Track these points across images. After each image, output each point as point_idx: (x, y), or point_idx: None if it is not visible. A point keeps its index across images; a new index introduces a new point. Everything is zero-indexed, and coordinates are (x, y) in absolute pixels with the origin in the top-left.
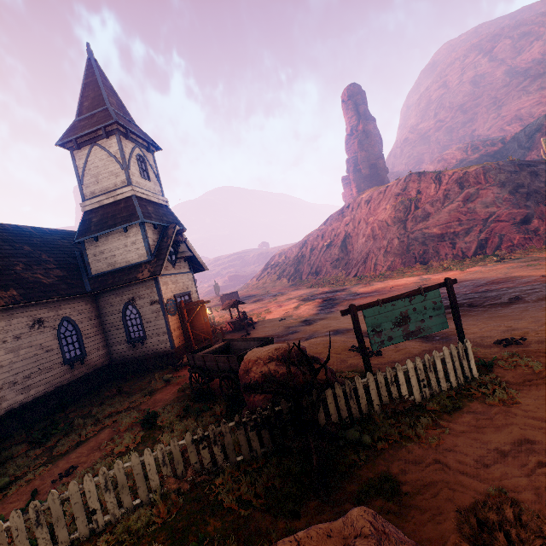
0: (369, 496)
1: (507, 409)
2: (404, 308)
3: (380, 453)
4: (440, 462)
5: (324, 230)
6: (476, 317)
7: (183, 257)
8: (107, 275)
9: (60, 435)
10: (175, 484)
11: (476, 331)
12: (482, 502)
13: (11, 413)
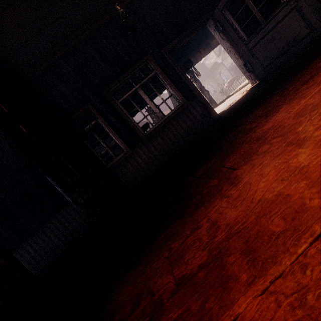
0: None
1: None
2: None
3: None
4: None
5: None
6: None
7: None
8: (211, 68)
9: None
10: None
11: None
12: None
13: None
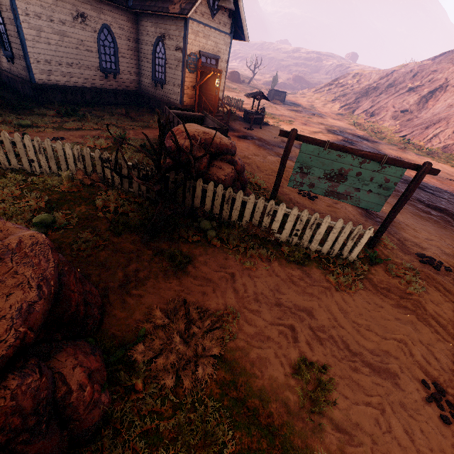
0: (164, 257)
1: (332, 290)
2: (349, 166)
3: (209, 246)
4: (233, 277)
5: (424, 67)
6: (443, 230)
7: (224, 8)
8: None
9: (75, 118)
10: (83, 177)
11: (420, 237)
12: (201, 307)
13: (56, 87)
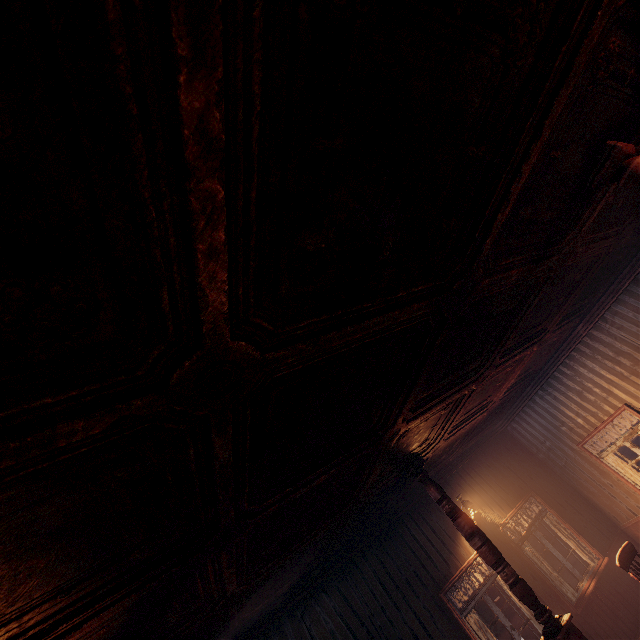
0: None
1: None
2: None
3: None
4: None
5: None
6: None
7: None
8: None
9: None
10: None
11: None
12: None
13: None
